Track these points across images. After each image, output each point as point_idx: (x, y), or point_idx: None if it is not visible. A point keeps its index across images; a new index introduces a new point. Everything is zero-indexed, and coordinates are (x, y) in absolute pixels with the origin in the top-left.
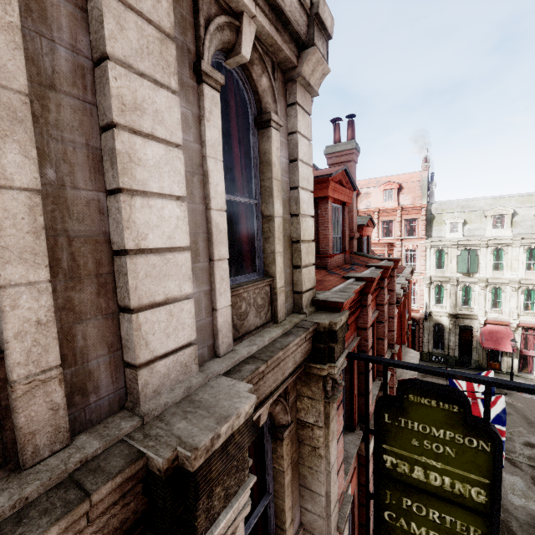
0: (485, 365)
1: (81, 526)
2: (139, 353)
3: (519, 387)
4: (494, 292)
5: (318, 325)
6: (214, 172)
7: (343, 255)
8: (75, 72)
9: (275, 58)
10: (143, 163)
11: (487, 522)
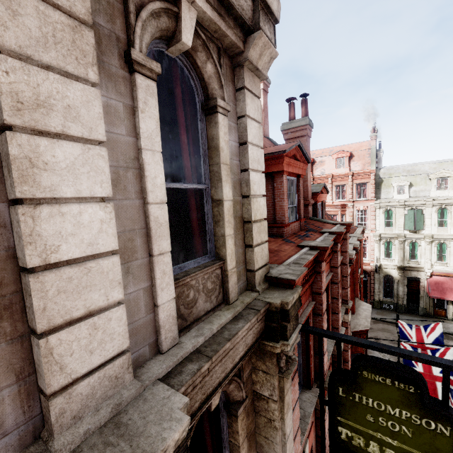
0: (432, 312)
1: None
2: (50, 380)
3: None
4: (439, 247)
5: (269, 305)
6: (151, 165)
7: (299, 222)
8: None
9: (221, 44)
10: (51, 166)
11: None
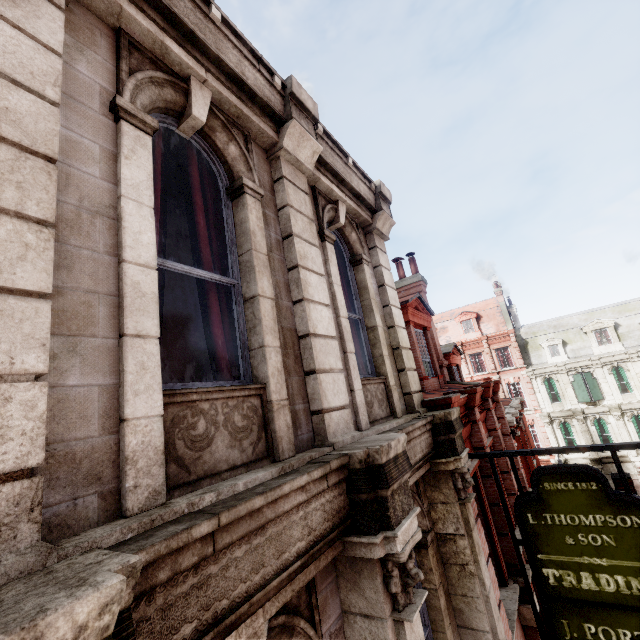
0: None
1: (325, 486)
2: (323, 401)
3: (639, 444)
4: (635, 422)
5: (433, 417)
6: (338, 293)
7: (437, 379)
8: (277, 243)
9: (357, 221)
10: (311, 285)
11: None
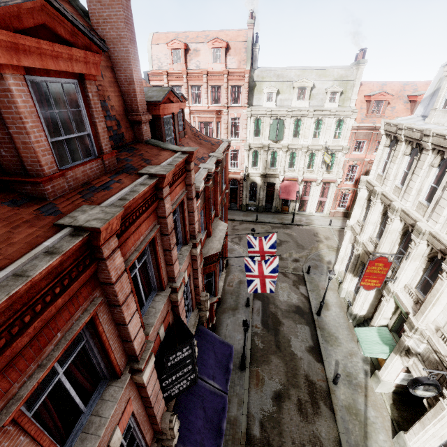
0: (280, 209)
1: None
2: None
3: None
4: (291, 156)
5: None
6: None
7: (100, 161)
8: None
9: None
10: None
11: None
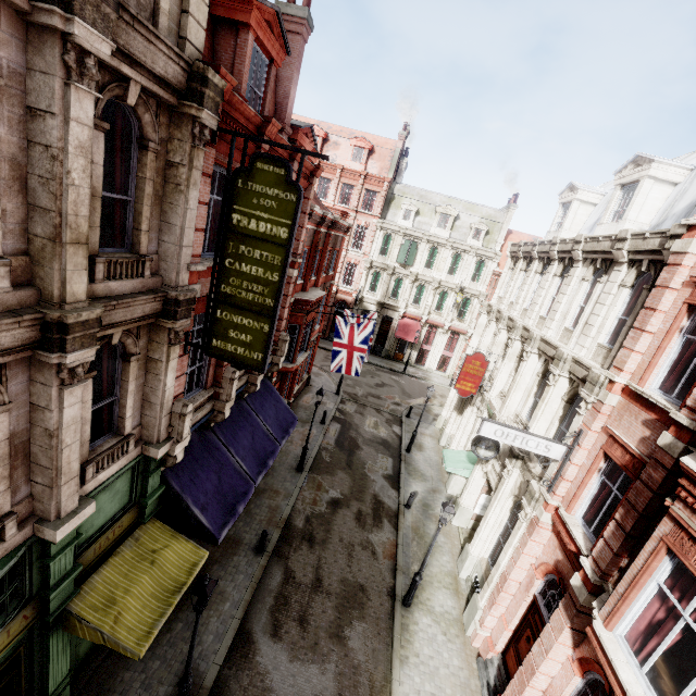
0: (392, 355)
1: None
2: None
3: (317, 154)
4: (419, 289)
5: (193, 65)
6: None
7: None
8: None
9: None
10: None
11: (285, 251)
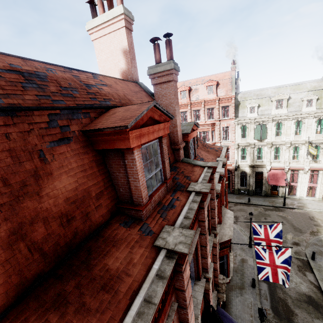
0: (269, 193)
1: None
2: None
3: None
4: (276, 150)
5: None
6: None
7: (165, 185)
8: None
9: None
10: None
11: None
